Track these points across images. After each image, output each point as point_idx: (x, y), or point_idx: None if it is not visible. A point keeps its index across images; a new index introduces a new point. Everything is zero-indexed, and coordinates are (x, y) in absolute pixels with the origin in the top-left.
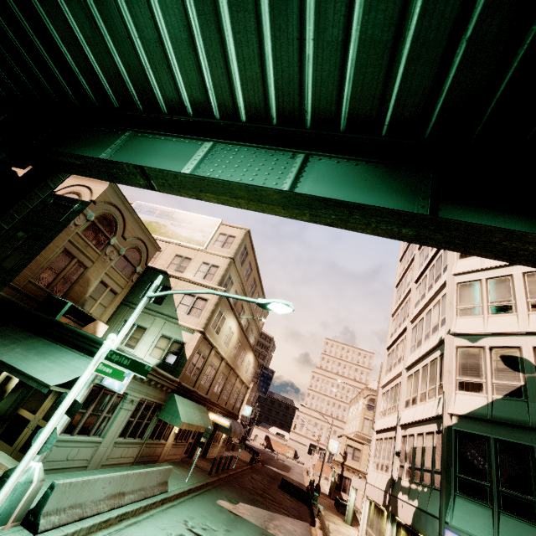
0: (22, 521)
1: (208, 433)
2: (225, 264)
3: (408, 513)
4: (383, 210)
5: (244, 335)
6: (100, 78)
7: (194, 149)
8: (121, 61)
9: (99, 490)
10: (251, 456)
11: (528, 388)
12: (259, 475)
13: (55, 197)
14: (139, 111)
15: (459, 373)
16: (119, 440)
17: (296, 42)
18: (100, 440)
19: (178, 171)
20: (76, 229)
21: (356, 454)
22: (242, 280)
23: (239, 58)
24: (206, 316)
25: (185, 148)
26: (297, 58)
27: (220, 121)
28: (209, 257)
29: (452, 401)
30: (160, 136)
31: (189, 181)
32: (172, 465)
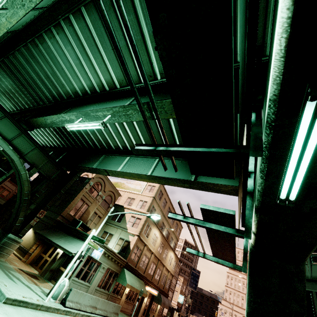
0: (60, 302)
1: (141, 293)
2: (150, 200)
3: None
4: (176, 179)
5: (165, 239)
6: (95, 141)
7: (123, 160)
8: (100, 137)
9: (87, 300)
10: None
11: None
12: None
13: (79, 177)
14: (106, 149)
15: None
16: (97, 288)
17: (146, 131)
18: (89, 285)
19: (117, 169)
20: (86, 189)
21: None
22: (161, 208)
23: (132, 135)
24: (140, 227)
25: (120, 160)
26: (148, 135)
27: (131, 150)
28: (143, 197)
29: None
30: (113, 156)
31: (119, 173)
32: (124, 314)
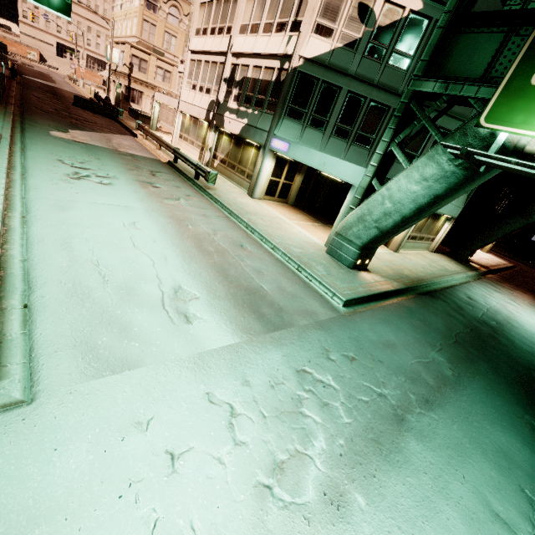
0: None
1: None
2: None
3: (236, 127)
4: None
5: None
6: None
7: None
8: None
9: None
10: (11, 69)
11: (362, 41)
12: (37, 92)
13: None
14: None
15: (321, 14)
16: None
17: None
18: None
19: None
20: None
21: (143, 66)
22: None
23: None
24: None
25: None
26: None
27: None
28: None
29: (305, 44)
30: None
31: None
32: None
